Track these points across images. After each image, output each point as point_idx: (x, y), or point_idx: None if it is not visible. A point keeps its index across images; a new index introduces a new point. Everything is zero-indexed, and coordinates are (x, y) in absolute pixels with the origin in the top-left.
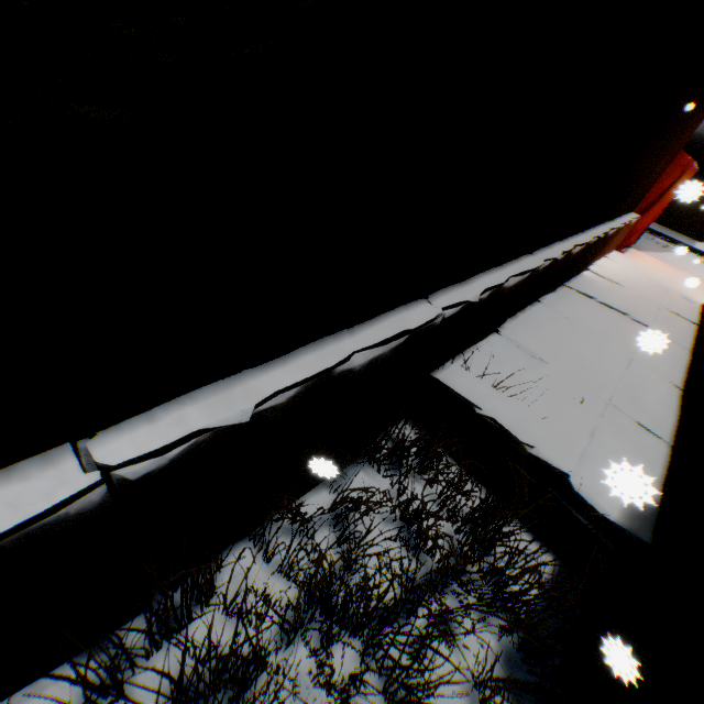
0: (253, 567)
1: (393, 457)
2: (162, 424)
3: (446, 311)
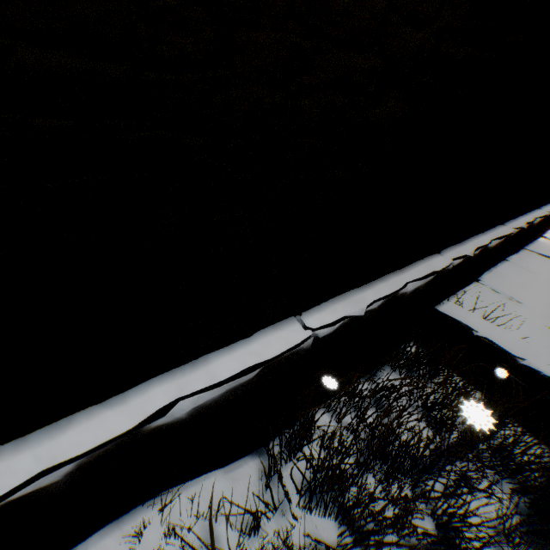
0: (330, 424)
1: (409, 364)
2: (327, 311)
3: (453, 261)
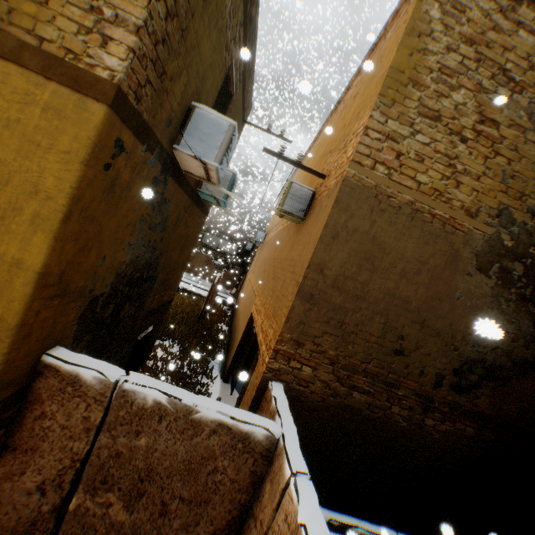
0: None
1: None
2: None
3: None
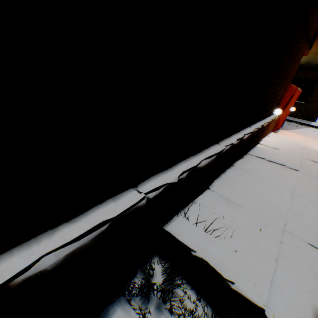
0: None
1: (141, 293)
2: None
3: (149, 194)
